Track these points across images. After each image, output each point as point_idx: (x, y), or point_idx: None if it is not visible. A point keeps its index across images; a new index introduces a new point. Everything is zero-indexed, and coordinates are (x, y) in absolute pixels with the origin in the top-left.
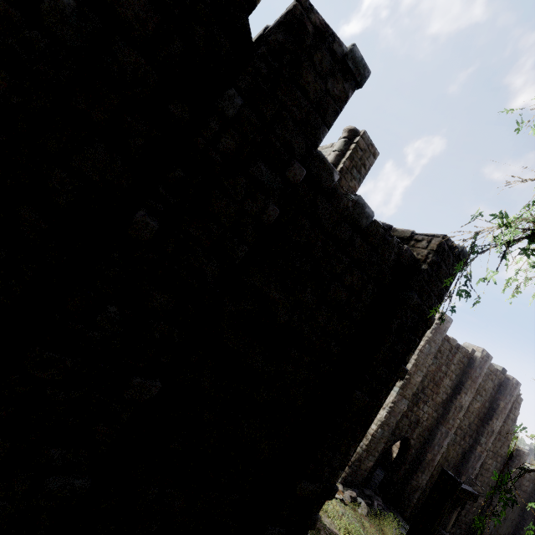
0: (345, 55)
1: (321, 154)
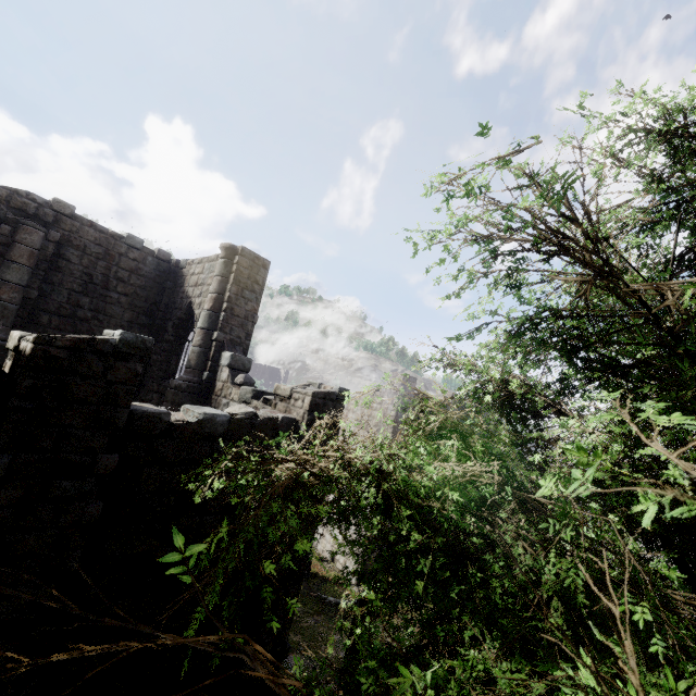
0: (116, 347)
1: (139, 412)
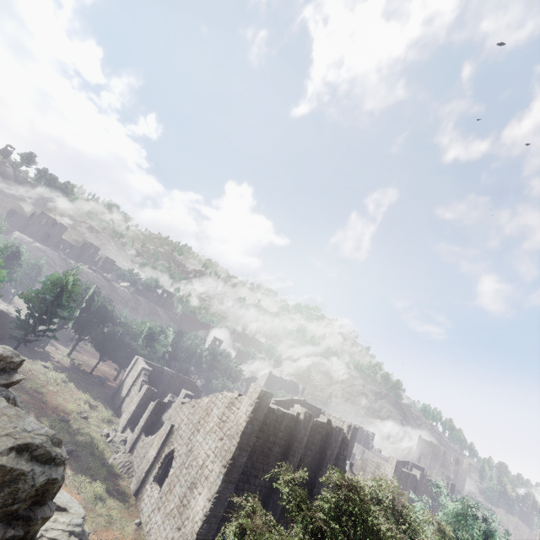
0: None
1: None
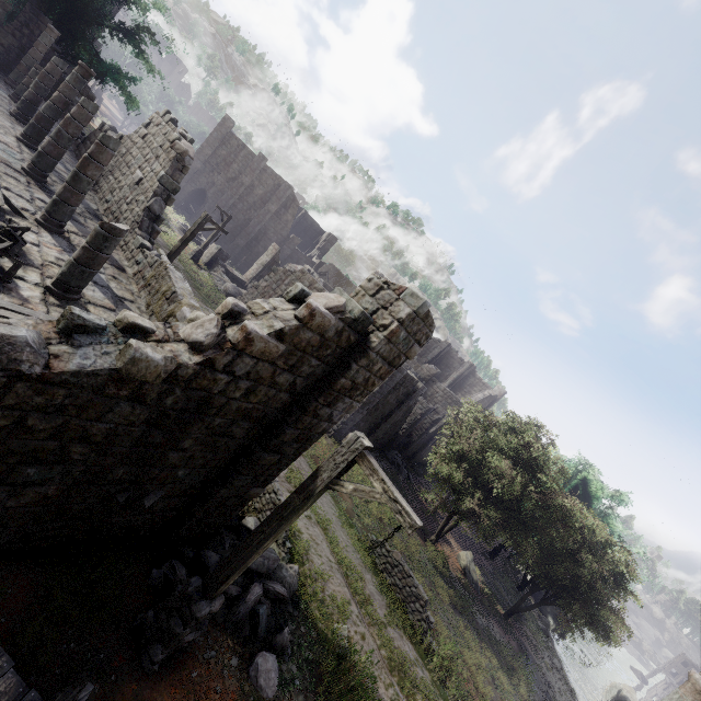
0: None
1: None
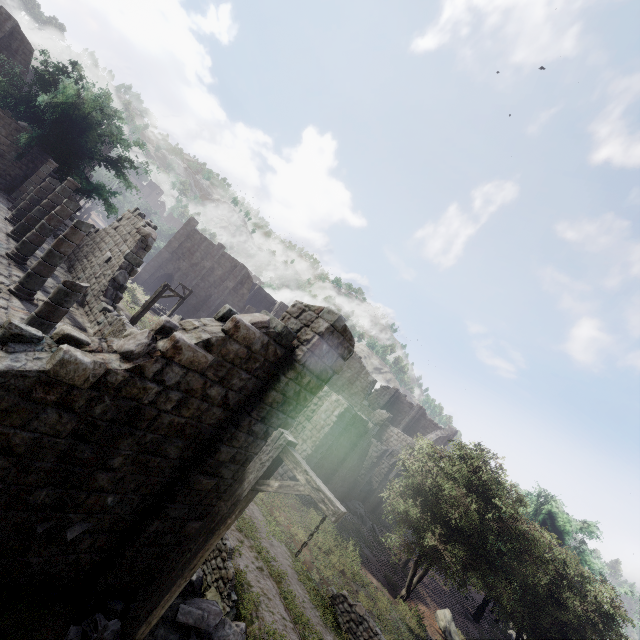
0: None
1: None
